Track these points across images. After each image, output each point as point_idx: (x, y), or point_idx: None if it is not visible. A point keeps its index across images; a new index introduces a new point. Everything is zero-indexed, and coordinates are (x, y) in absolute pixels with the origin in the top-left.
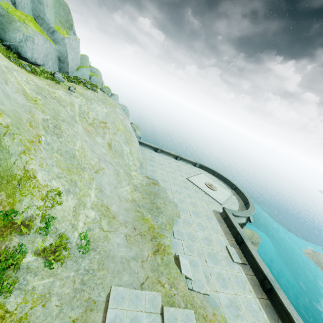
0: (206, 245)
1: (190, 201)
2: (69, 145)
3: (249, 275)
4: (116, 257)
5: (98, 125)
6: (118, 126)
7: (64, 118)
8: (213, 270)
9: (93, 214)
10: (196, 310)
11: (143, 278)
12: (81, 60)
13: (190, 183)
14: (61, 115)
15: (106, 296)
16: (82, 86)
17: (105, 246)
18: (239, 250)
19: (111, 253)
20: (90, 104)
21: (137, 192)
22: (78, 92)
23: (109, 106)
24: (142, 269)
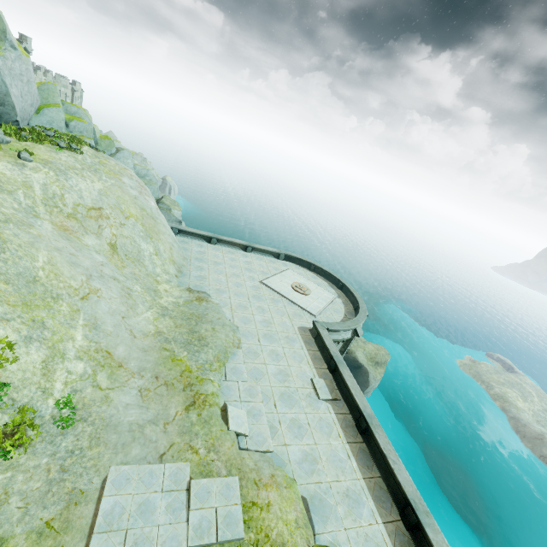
0: (279, 382)
1: (261, 319)
2: (22, 263)
3: (340, 415)
4: (122, 424)
5: (85, 216)
6: (127, 210)
7: (10, 216)
8: (284, 417)
9: (80, 366)
10: (244, 476)
11: (165, 447)
12: (42, 94)
13: (265, 289)
14: (3, 212)
15: (102, 481)
16: (48, 145)
17: (103, 411)
18: (333, 380)
19: (113, 420)
20: (65, 179)
21: (166, 318)
22: (40, 160)
23: (108, 175)
24: (164, 435)
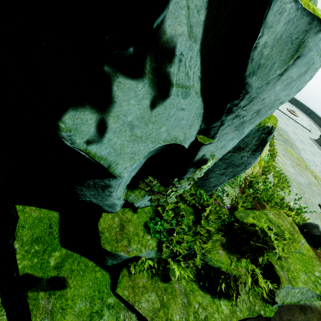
0: None
1: (291, 130)
2: None
3: None
4: (302, 183)
5: None
6: None
7: None
8: None
9: None
10: None
11: None
12: None
13: (277, 110)
14: None
15: (320, 210)
16: None
17: (291, 176)
18: None
19: (298, 181)
20: None
21: None
22: None
23: None
24: (319, 191)
